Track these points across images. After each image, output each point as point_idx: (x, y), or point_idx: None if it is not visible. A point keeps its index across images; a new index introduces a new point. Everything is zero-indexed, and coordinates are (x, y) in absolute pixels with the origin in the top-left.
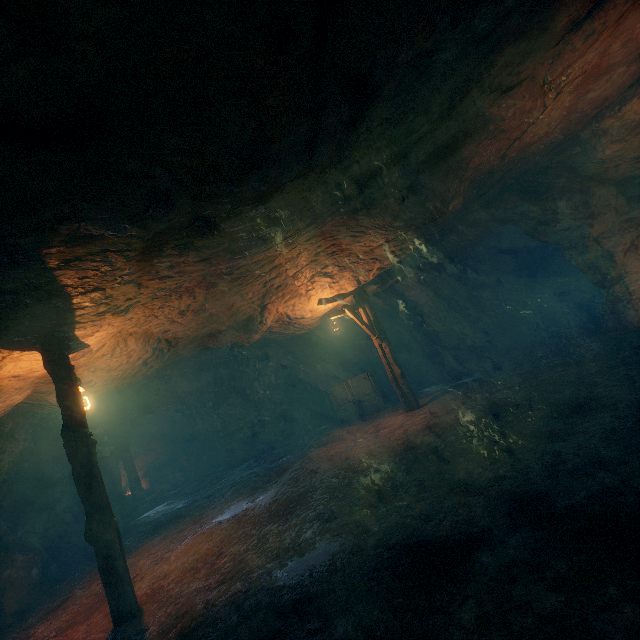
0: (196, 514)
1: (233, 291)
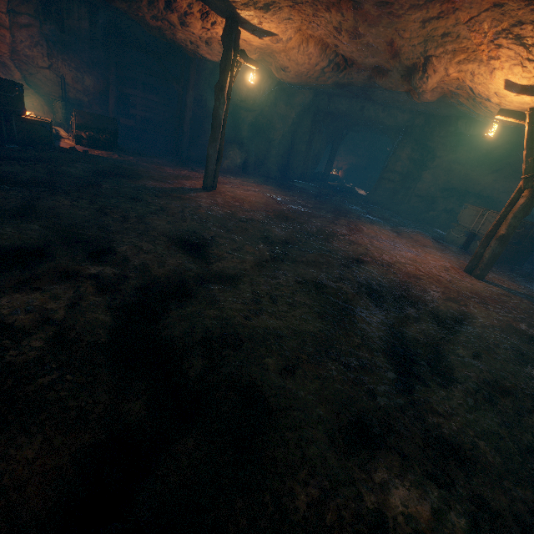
0: (293, 194)
1: (386, 21)
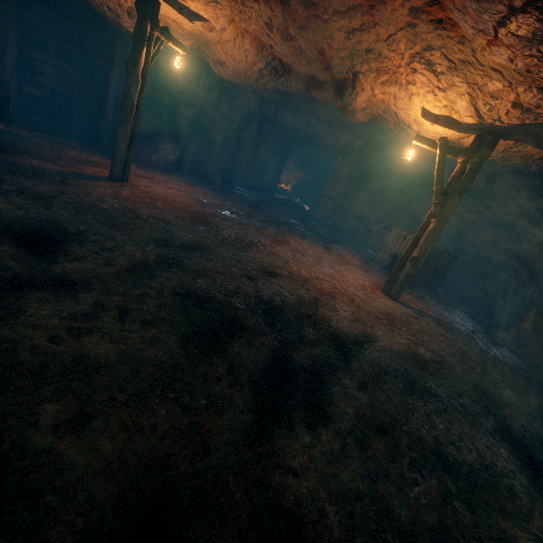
0: (227, 199)
1: (314, 25)
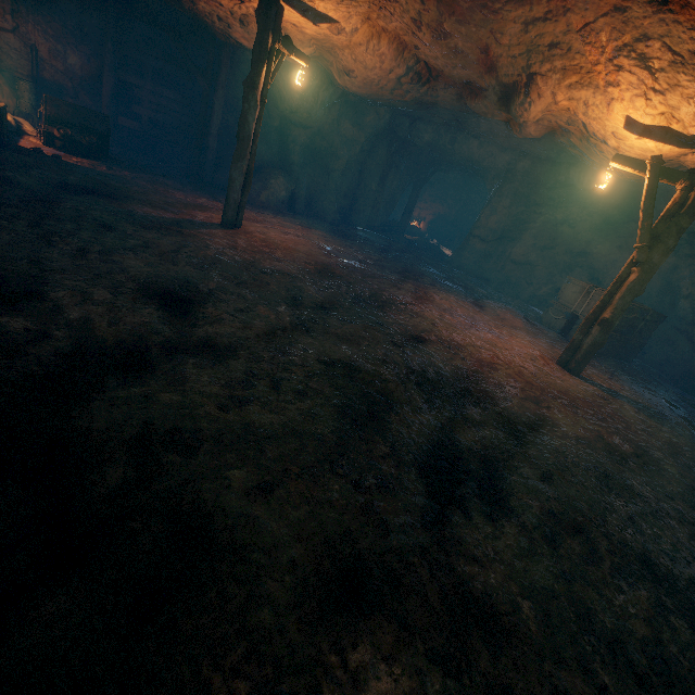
0: (351, 245)
1: (479, 17)
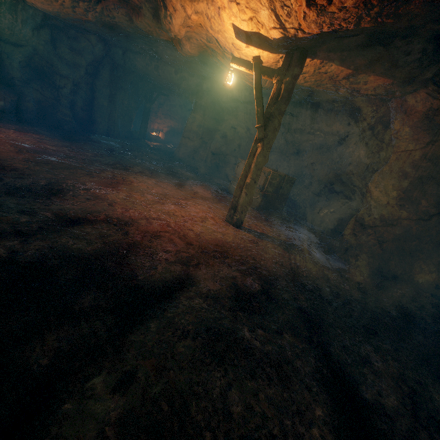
0: (70, 145)
1: None
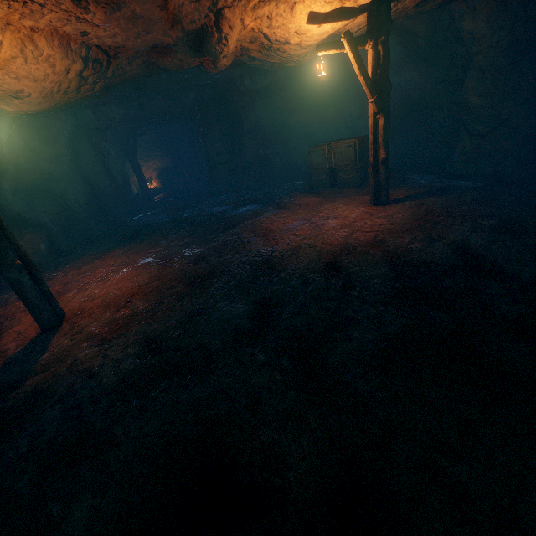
0: (155, 239)
1: None
